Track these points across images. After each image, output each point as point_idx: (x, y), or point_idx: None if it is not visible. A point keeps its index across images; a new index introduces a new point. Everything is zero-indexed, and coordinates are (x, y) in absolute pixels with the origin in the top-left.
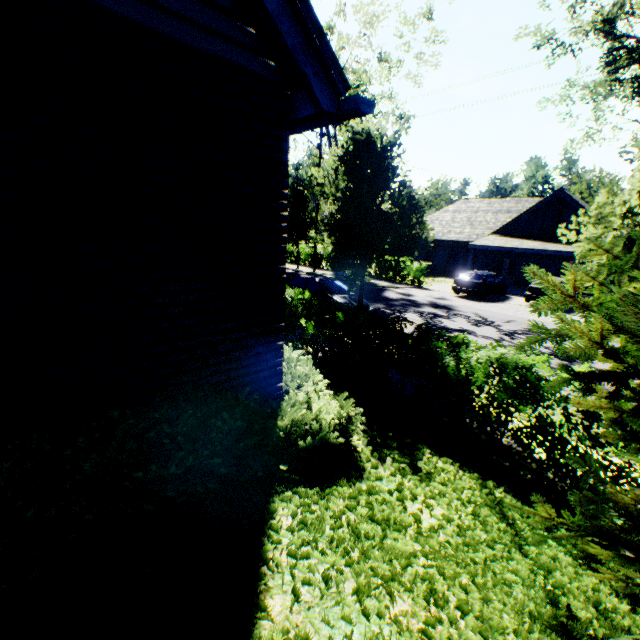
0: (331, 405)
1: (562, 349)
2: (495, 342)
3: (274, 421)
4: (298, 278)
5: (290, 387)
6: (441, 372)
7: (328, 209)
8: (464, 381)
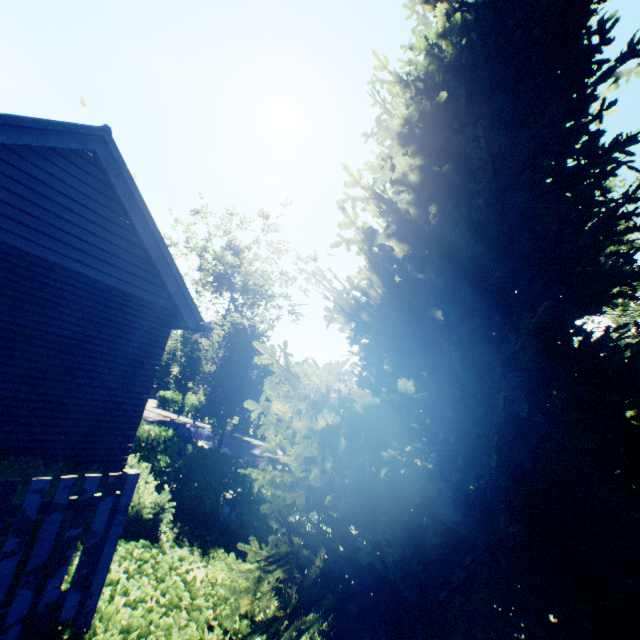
0: (154, 494)
1: (267, 447)
2: None
3: None
4: (171, 422)
5: None
6: (249, 492)
7: (209, 368)
8: (262, 498)
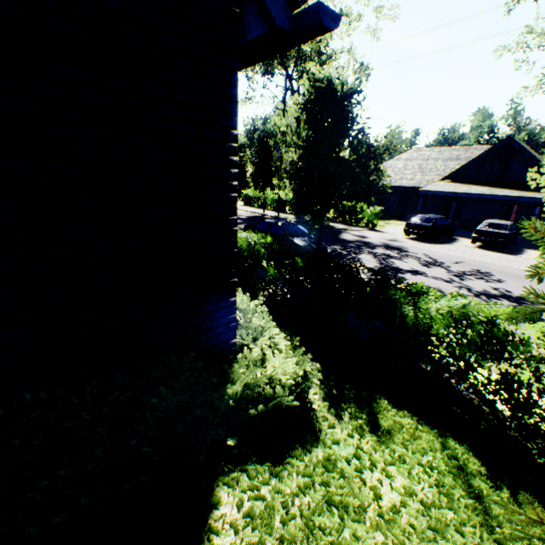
0: (286, 363)
1: None
2: (455, 291)
3: (222, 389)
4: (262, 222)
5: (245, 341)
6: (399, 321)
7: (290, 157)
8: (423, 332)
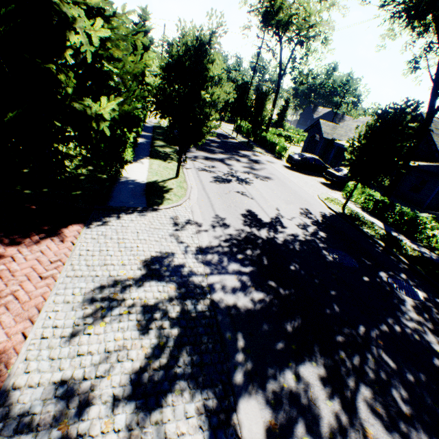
0: None
1: None
2: None
3: None
4: None
5: None
6: None
7: None
8: None
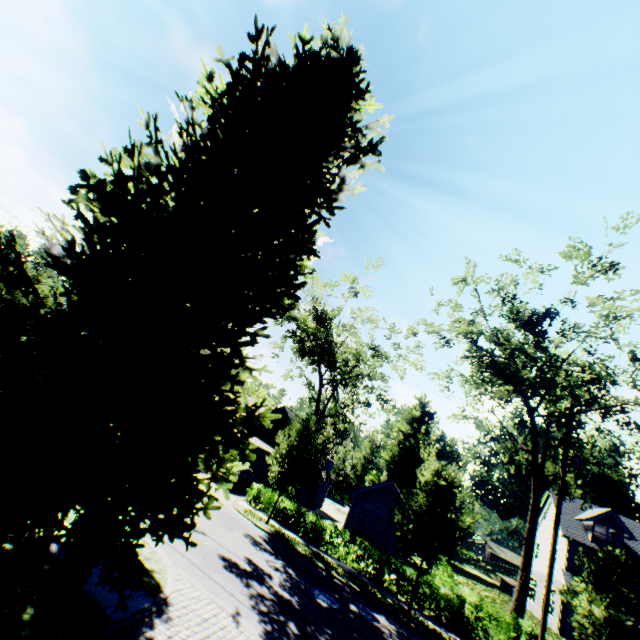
0: None
1: None
2: None
3: None
4: None
5: None
6: None
7: None
8: None
